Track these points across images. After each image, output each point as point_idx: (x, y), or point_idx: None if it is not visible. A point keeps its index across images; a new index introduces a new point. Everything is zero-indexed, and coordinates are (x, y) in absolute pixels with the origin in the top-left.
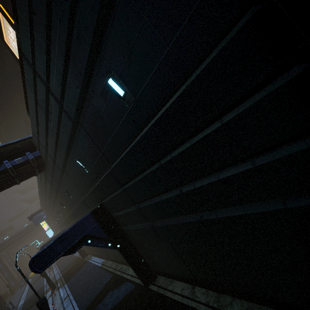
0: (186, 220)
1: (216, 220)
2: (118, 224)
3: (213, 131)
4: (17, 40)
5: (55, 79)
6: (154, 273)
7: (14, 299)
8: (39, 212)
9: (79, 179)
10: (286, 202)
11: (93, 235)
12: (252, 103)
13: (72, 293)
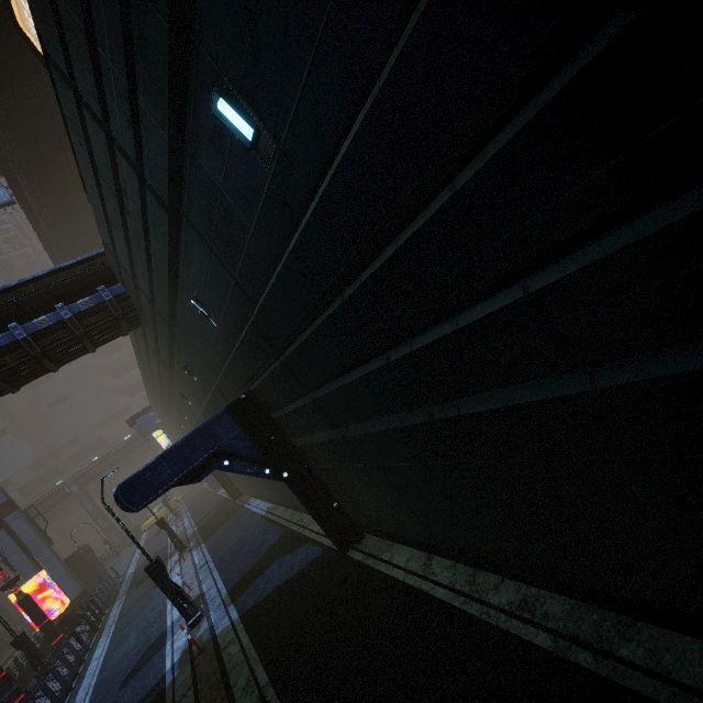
0: (404, 421)
1: (460, 421)
2: (284, 432)
3: (436, 212)
4: (34, 20)
5: (118, 111)
6: (359, 529)
7: (120, 564)
8: (147, 413)
9: (204, 343)
10: (597, 376)
11: (233, 452)
12: (513, 134)
13: (213, 559)
